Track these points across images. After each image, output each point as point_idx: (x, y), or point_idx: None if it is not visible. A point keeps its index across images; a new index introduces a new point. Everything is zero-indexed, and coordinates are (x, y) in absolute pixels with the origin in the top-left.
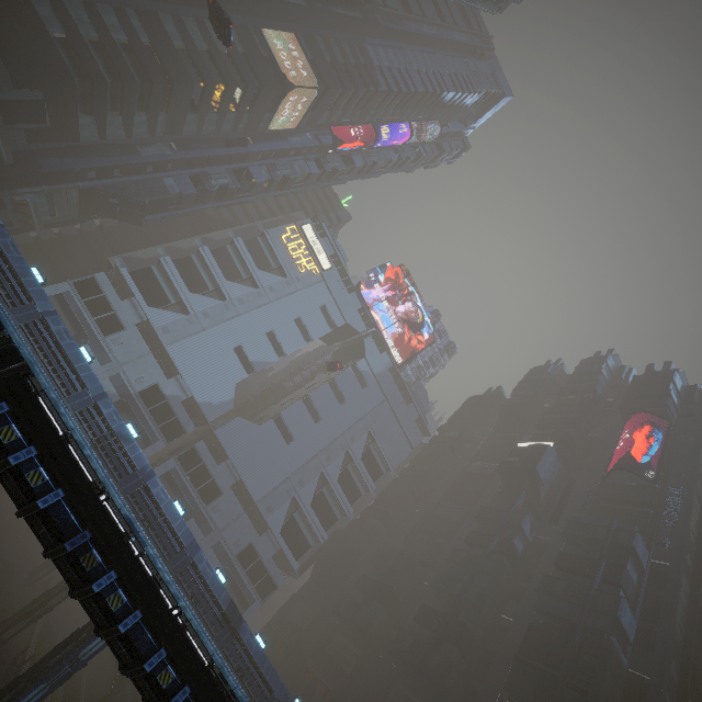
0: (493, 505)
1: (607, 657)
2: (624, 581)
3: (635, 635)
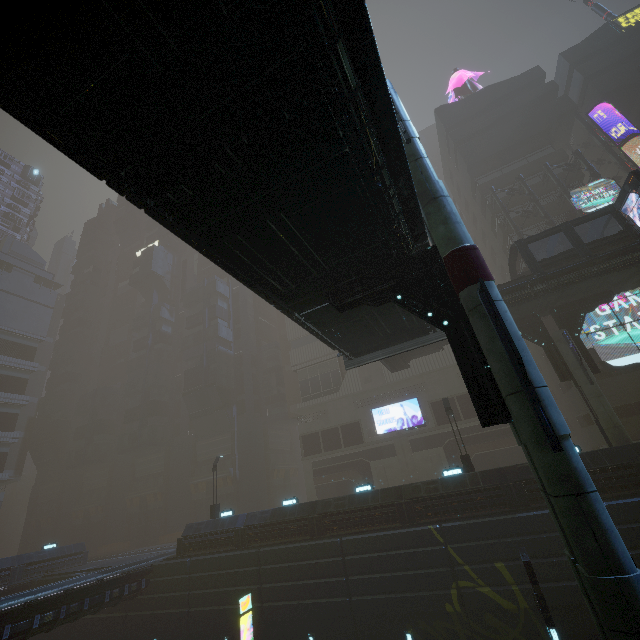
0: (140, 313)
1: (219, 359)
2: (219, 313)
3: (234, 335)
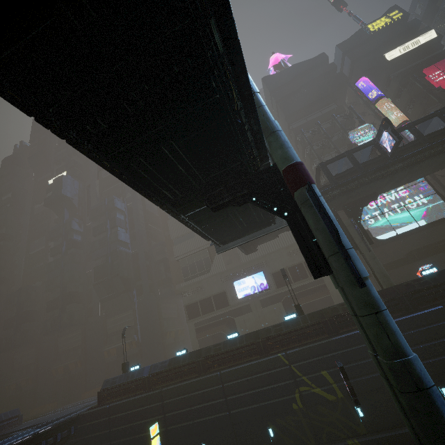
0: (54, 227)
1: (121, 256)
2: (118, 223)
3: (130, 238)
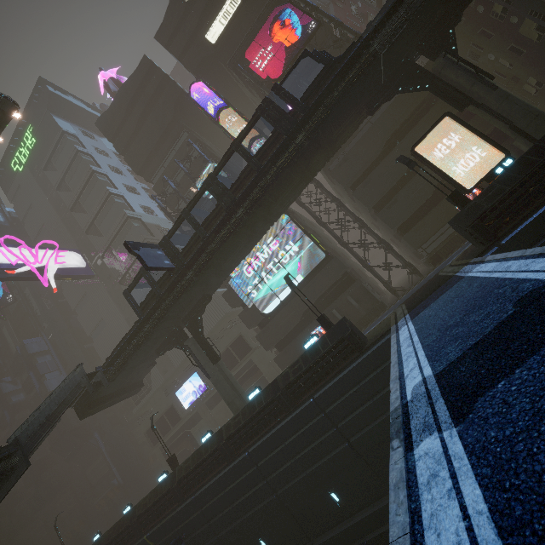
0: None
1: None
2: (43, 370)
3: None
